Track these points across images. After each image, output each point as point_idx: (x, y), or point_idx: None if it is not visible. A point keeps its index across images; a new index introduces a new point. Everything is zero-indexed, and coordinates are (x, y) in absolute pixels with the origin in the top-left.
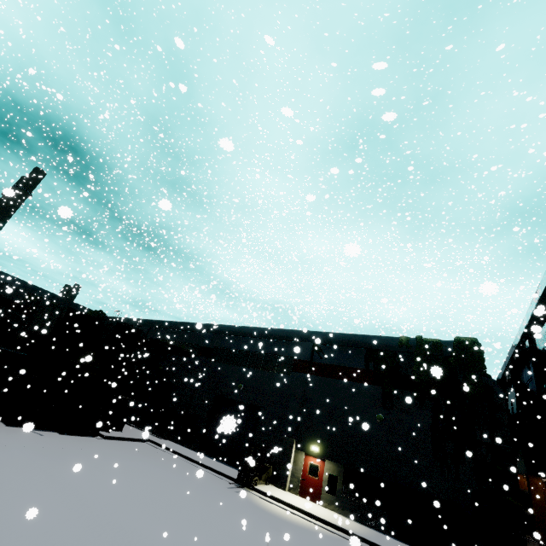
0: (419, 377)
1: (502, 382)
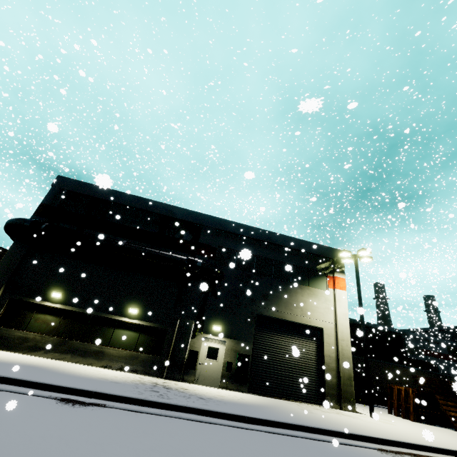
0: None
1: None
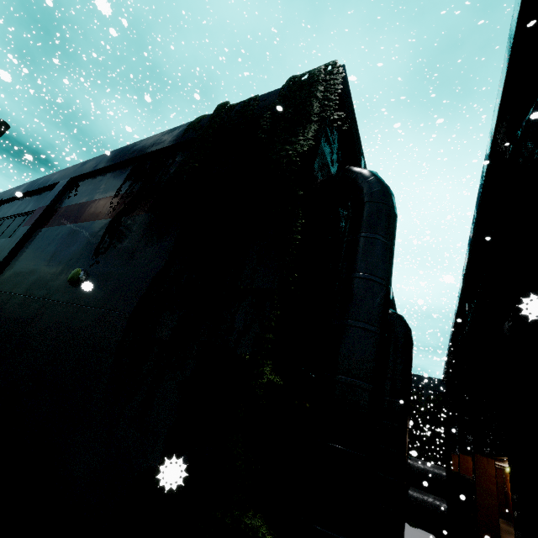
0: (179, 168)
1: (456, 332)
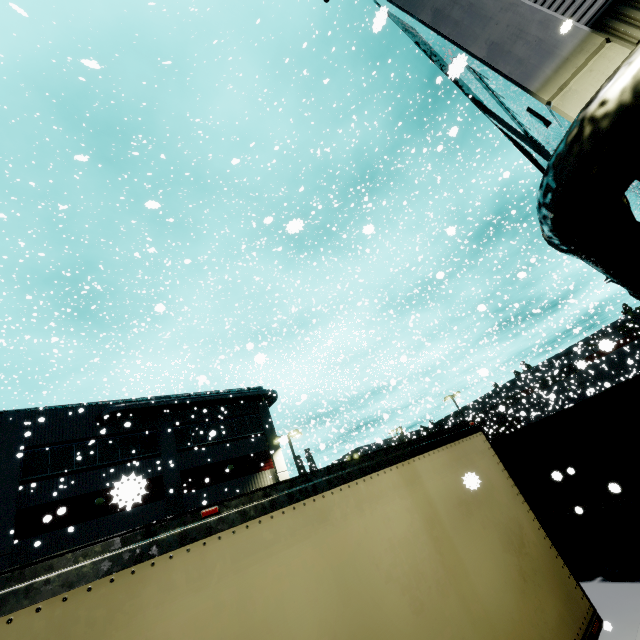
0: None
1: None
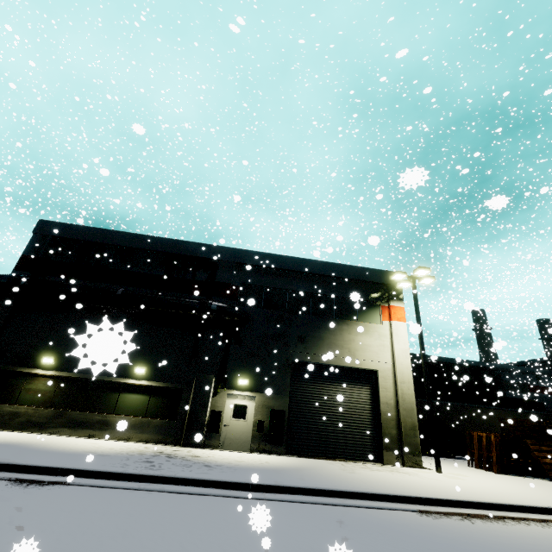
0: None
1: None
